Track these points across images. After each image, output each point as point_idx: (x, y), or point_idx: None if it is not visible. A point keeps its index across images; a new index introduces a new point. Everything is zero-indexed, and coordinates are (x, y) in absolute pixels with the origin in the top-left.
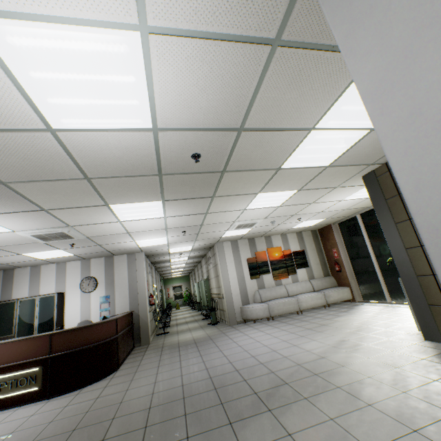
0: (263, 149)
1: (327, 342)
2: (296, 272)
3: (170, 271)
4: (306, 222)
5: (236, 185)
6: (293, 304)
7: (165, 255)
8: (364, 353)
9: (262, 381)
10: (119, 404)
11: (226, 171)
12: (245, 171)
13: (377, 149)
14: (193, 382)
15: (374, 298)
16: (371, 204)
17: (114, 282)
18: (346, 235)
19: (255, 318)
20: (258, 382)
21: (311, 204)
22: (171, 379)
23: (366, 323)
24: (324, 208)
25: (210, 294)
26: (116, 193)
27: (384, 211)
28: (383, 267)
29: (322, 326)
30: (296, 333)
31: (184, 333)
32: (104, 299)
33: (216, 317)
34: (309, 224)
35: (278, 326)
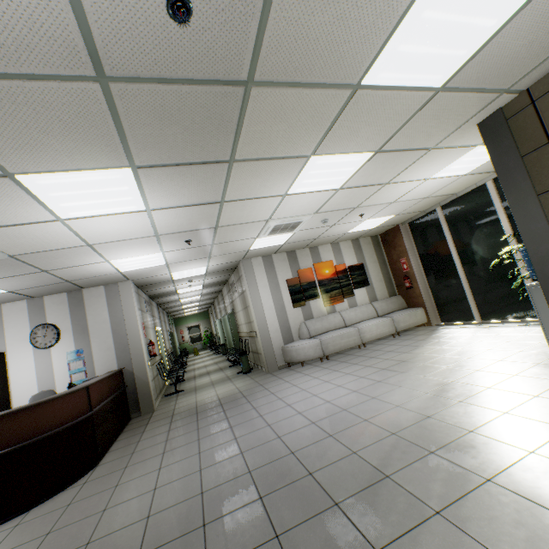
0: (338, 4)
1: (422, 388)
2: (354, 294)
3: (181, 308)
4: (369, 222)
5: (273, 129)
6: (353, 336)
7: (168, 284)
8: (493, 403)
9: (341, 474)
10: (83, 548)
11: (254, 85)
12: (293, 89)
13: (535, 43)
14: (221, 483)
15: (457, 319)
16: (460, 188)
17: (88, 329)
18: (419, 238)
19: (303, 360)
20: (334, 476)
21: (385, 185)
22: (182, 479)
23: (465, 354)
24: (399, 195)
25: (238, 333)
26: (12, 140)
27: (518, 177)
28: (472, 277)
29: (403, 364)
30: (368, 377)
31: (204, 389)
32: (74, 355)
33: (248, 363)
34: (372, 225)
35: (337, 368)
